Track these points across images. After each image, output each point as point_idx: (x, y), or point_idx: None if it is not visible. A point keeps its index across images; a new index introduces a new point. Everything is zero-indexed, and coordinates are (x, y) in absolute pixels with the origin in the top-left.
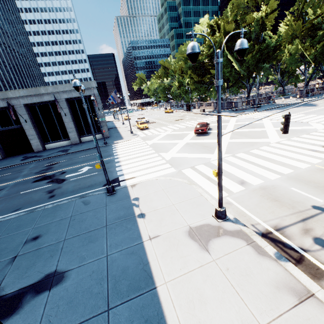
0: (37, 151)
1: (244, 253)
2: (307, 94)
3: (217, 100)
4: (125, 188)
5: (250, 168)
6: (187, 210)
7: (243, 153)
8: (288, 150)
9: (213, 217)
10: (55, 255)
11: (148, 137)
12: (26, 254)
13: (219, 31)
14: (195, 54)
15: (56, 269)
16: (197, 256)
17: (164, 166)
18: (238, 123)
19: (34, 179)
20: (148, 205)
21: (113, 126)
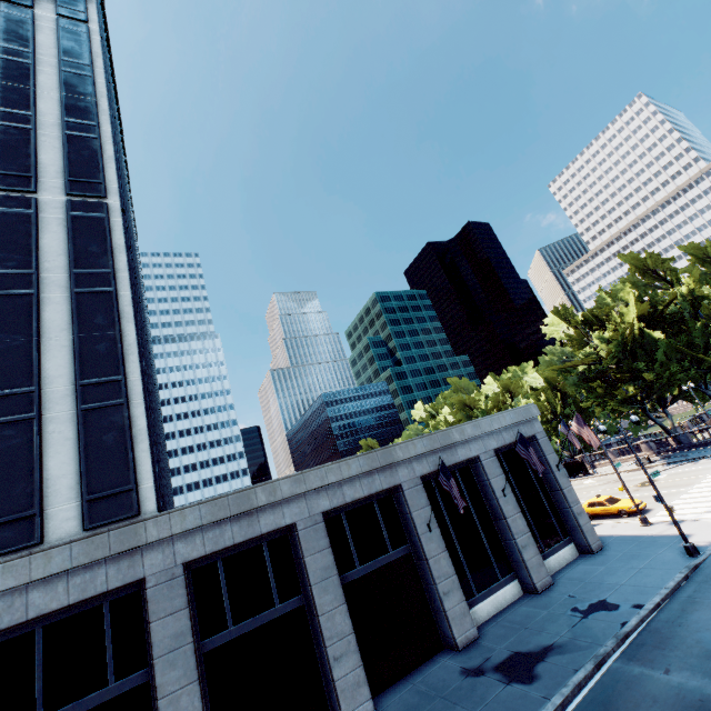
0: (464, 643)
1: None
2: None
3: None
4: None
5: None
6: None
7: None
8: None
9: None
10: None
11: None
12: None
13: (601, 323)
14: None
15: None
16: None
17: None
18: None
19: None
20: None
21: None
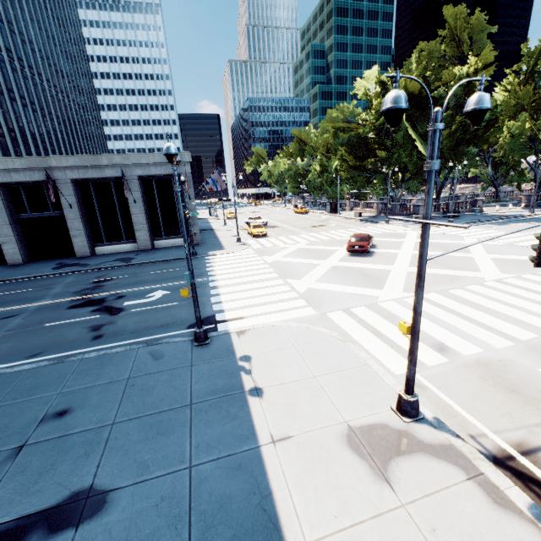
0: (81, 256)
1: (464, 498)
2: (538, 202)
3: (425, 197)
4: (227, 335)
5: (454, 322)
6: (340, 390)
7: (436, 293)
8: (520, 296)
9: (392, 412)
10: (93, 453)
11: (266, 250)
12: (41, 445)
13: None
14: (398, 111)
15: (94, 483)
16: (367, 491)
17: (295, 302)
18: None
19: (70, 303)
20: (268, 372)
21: (208, 227)
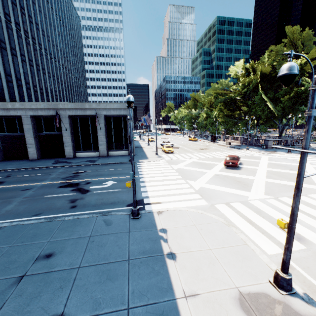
0: (68, 157)
1: None
2: None
3: (305, 134)
4: (151, 213)
5: (304, 219)
6: (230, 262)
7: (288, 197)
8: None
9: (270, 284)
10: (65, 287)
11: (173, 161)
12: (34, 276)
13: (254, 73)
14: (292, 75)
15: (64, 311)
16: None
17: (193, 195)
18: (272, 162)
19: (60, 184)
20: (179, 242)
21: (139, 145)
